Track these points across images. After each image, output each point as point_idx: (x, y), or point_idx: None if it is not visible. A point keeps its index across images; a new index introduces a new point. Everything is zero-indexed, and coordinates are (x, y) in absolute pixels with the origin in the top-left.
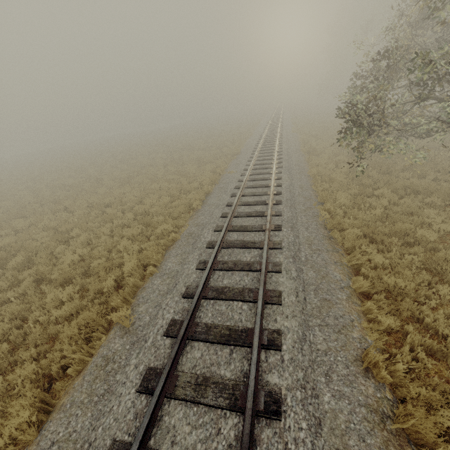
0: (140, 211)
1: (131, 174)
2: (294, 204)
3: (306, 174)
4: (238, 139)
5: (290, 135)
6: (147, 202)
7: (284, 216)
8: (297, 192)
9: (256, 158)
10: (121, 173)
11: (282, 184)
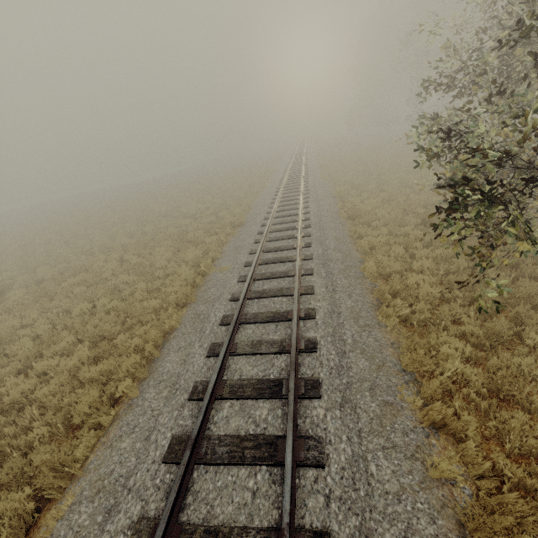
0: (8, 402)
1: (66, 271)
2: (350, 387)
3: (357, 274)
4: (245, 195)
5: (320, 185)
6: (37, 368)
7: (331, 470)
8: (350, 335)
9: (269, 235)
10: (46, 271)
11: (315, 311)
